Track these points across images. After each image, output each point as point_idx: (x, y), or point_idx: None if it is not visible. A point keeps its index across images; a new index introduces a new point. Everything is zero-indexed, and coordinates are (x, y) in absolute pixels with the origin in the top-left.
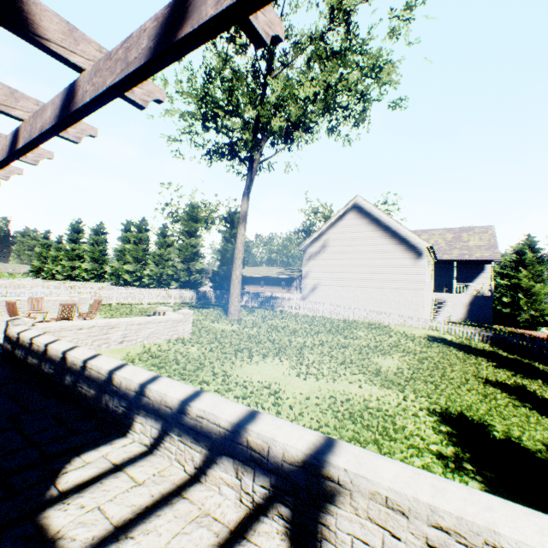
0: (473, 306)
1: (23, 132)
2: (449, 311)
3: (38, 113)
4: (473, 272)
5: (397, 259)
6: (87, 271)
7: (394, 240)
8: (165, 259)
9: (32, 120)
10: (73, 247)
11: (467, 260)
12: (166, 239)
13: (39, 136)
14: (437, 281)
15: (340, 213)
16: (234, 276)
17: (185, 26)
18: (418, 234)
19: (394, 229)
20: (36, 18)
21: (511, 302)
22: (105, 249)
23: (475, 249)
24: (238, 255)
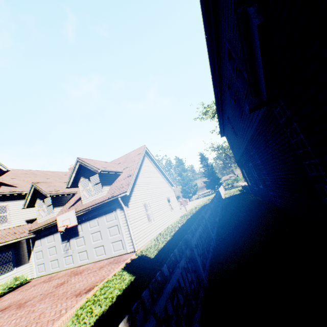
0: None
1: None
2: None
3: None
4: None
5: None
6: None
7: None
8: None
9: None
10: None
11: None
12: None
13: None
14: None
15: None
16: None
17: None
18: None
19: None
20: None
21: None
22: None
23: None
24: None
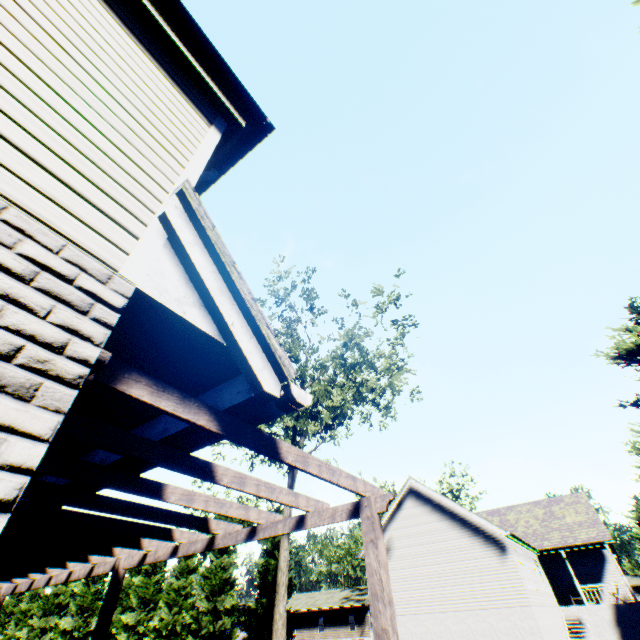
0: (623, 625)
1: (182, 548)
2: (597, 639)
3: (193, 542)
4: (595, 563)
5: (480, 557)
6: (65, 633)
7: (466, 529)
8: (183, 595)
9: (189, 544)
10: (57, 589)
11: (573, 545)
12: (189, 560)
13: (192, 553)
14: (556, 584)
15: (396, 501)
16: (276, 613)
17: (255, 536)
18: (502, 512)
19: (461, 514)
20: (211, 524)
21: None
22: (102, 587)
23: (576, 527)
24: (281, 579)
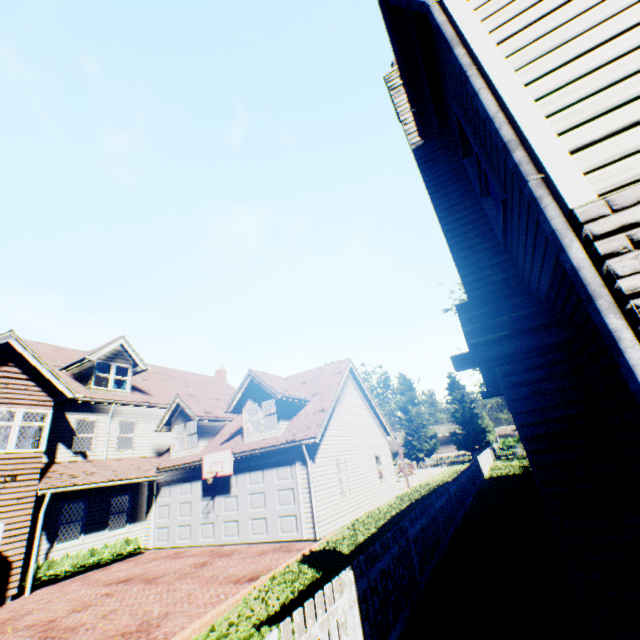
0: None
1: None
2: None
3: None
4: None
5: None
6: None
7: None
8: None
9: None
10: None
11: None
12: None
13: None
14: None
15: None
16: None
17: None
18: None
19: None
20: None
21: None
22: None
23: None
24: None
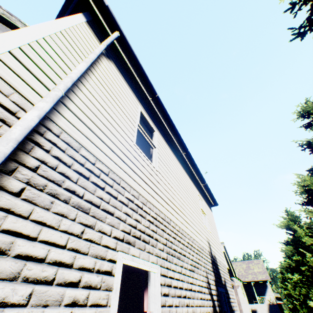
0: (271, 312)
1: None
2: None
3: None
4: (263, 288)
5: None
6: None
7: None
8: None
9: None
10: None
11: (256, 281)
12: None
13: None
14: (248, 295)
15: None
16: None
17: None
18: None
19: None
20: None
21: (293, 307)
22: None
23: (258, 273)
24: None
